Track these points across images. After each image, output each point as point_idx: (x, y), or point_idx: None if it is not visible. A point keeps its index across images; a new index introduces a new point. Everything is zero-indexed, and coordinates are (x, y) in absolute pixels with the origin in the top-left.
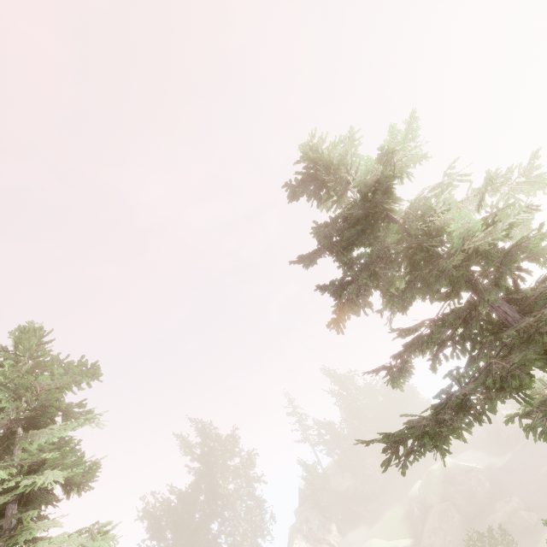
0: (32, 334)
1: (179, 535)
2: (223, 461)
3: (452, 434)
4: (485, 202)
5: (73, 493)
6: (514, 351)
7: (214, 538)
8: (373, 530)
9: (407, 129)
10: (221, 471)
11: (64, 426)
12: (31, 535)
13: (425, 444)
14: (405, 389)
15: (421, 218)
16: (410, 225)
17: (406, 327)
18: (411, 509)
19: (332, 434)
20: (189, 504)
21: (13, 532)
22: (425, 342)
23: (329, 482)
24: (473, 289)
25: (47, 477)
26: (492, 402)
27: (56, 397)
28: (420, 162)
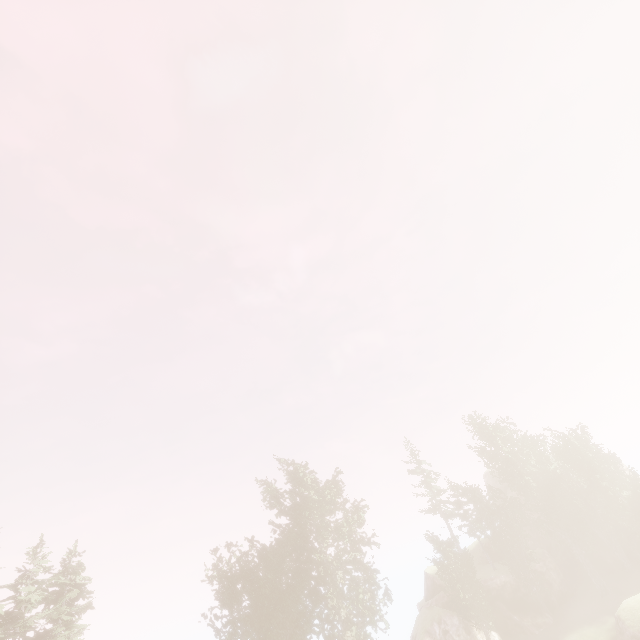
0: None
1: (259, 603)
2: (320, 517)
3: None
4: None
5: None
6: None
7: (304, 616)
8: None
9: None
10: (318, 529)
11: None
12: None
13: None
14: (597, 452)
15: None
16: None
17: None
18: (623, 639)
19: (477, 504)
20: (274, 565)
21: None
22: None
23: (474, 571)
24: None
25: None
26: None
27: None
28: None
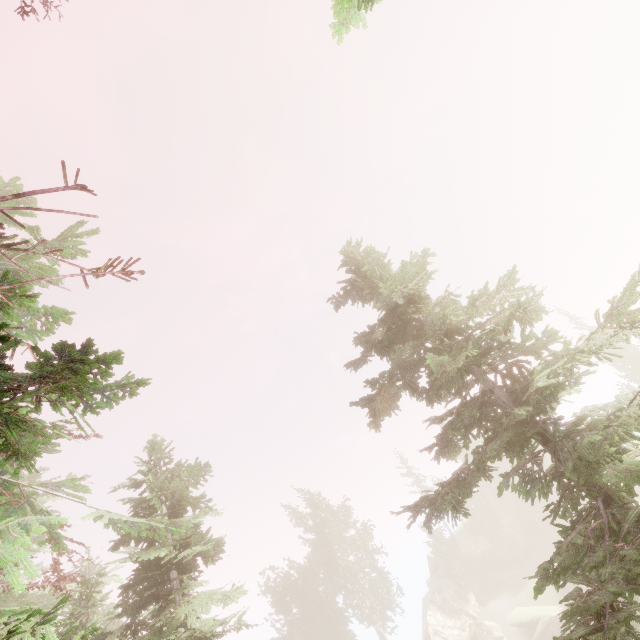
0: (159, 447)
1: (305, 609)
2: (338, 533)
3: (443, 504)
4: (489, 304)
5: (210, 563)
6: (498, 438)
7: (340, 611)
8: (518, 598)
9: (401, 274)
10: (338, 542)
11: (196, 515)
12: (191, 589)
13: (442, 510)
14: None
15: (434, 328)
16: (428, 332)
17: (435, 417)
18: None
19: None
20: (310, 578)
21: (181, 587)
22: (449, 428)
23: (459, 548)
24: (482, 383)
25: (193, 551)
26: (474, 480)
27: (186, 493)
28: (427, 281)
